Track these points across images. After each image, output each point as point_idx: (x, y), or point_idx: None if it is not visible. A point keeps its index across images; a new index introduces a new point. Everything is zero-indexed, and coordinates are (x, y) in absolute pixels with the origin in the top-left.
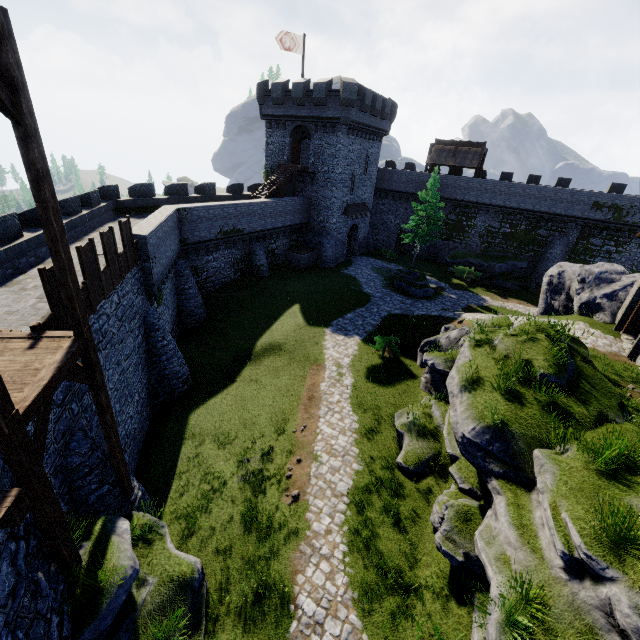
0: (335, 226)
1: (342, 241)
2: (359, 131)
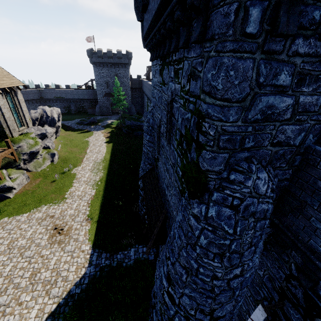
0: (100, 100)
1: (107, 107)
2: (104, 65)
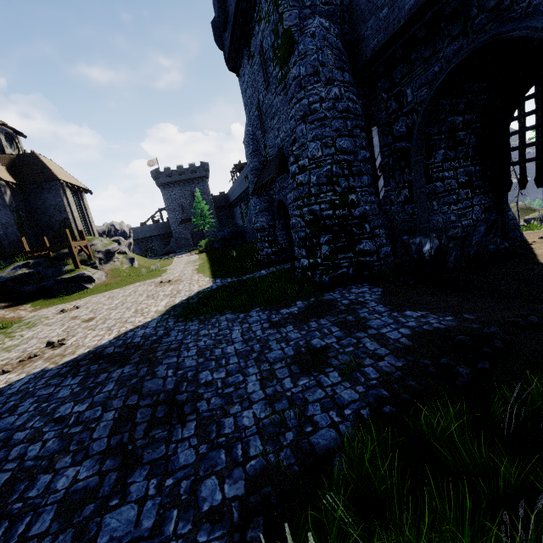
0: (175, 231)
1: (187, 238)
2: (175, 185)
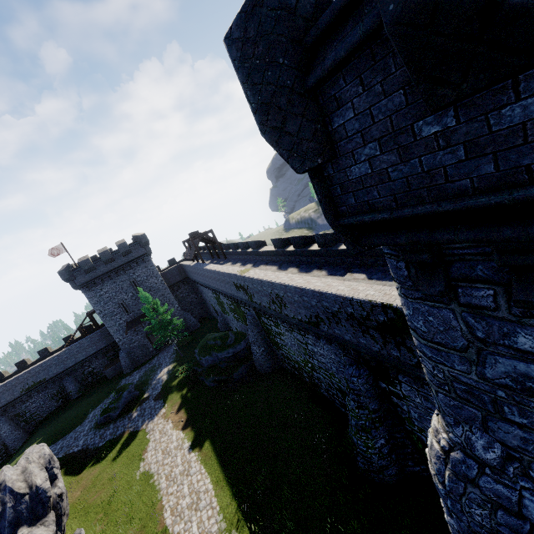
0: (122, 342)
1: (142, 345)
2: (103, 279)
